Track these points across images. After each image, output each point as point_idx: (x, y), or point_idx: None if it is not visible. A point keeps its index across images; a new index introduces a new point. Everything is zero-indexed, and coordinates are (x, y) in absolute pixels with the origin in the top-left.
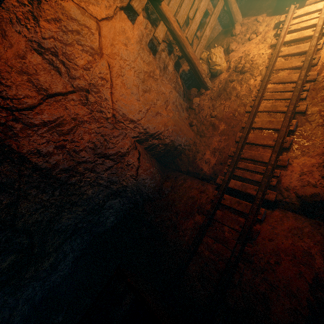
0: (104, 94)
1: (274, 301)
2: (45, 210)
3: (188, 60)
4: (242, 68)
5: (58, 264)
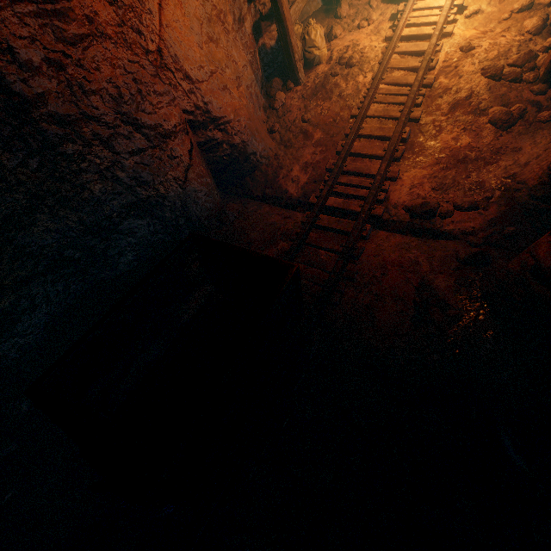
0: (148, 0)
1: (380, 311)
2: (4, 191)
3: (279, 19)
4: (350, 59)
5: (18, 319)
